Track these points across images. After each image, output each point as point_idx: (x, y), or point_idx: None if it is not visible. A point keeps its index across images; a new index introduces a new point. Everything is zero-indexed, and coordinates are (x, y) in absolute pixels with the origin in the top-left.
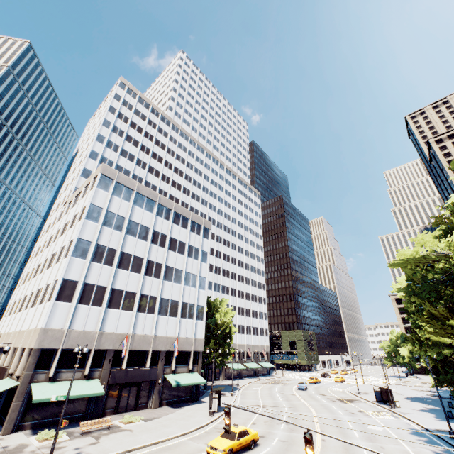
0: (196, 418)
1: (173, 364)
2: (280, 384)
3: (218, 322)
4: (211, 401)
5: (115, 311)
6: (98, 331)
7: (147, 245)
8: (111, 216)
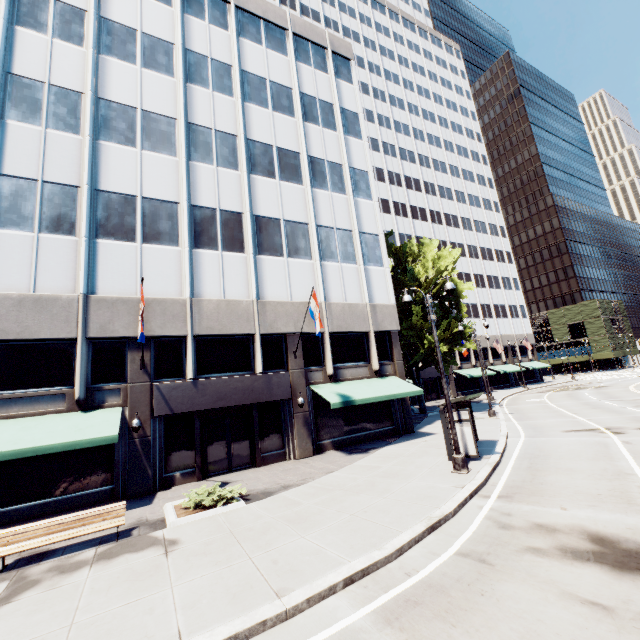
0: (410, 481)
1: (328, 363)
2: (585, 388)
3: (423, 282)
4: (453, 432)
5: (125, 246)
6: (82, 294)
7: (178, 86)
8: (35, 1)
